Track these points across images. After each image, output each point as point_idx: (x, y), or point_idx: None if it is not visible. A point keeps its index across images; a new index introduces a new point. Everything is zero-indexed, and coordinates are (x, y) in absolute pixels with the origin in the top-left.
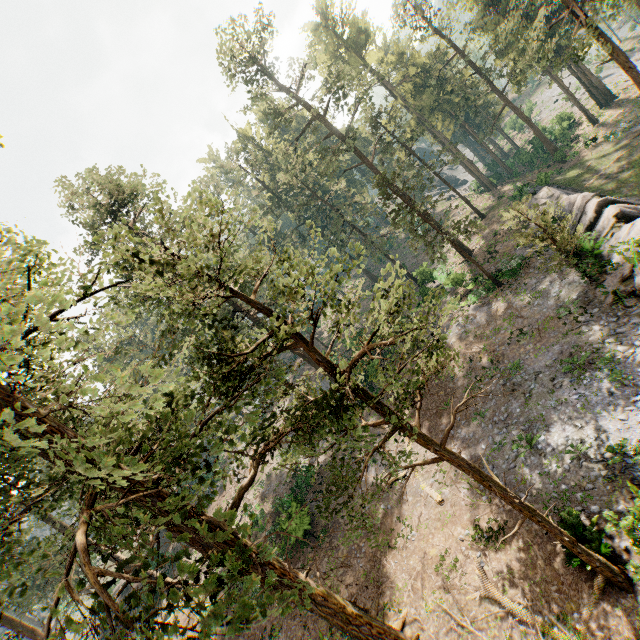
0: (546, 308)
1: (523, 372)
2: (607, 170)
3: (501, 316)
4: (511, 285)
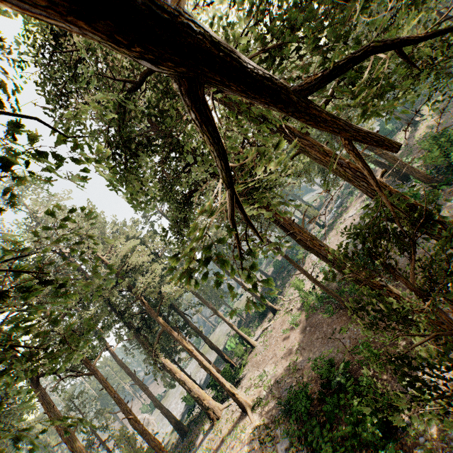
0: None
1: None
2: None
3: None
4: None
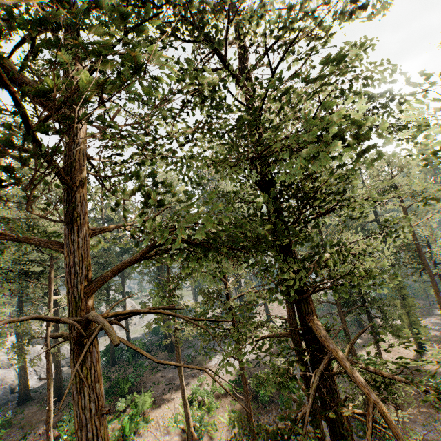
0: None
1: None
2: None
3: None
4: None
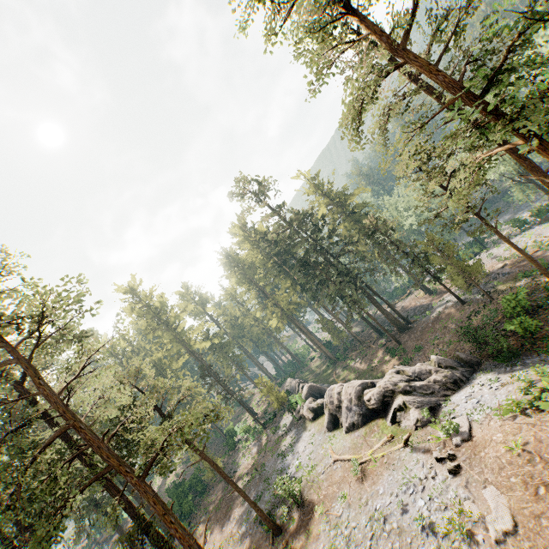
0: (279, 433)
1: (267, 467)
2: (317, 372)
3: (263, 443)
4: (270, 427)
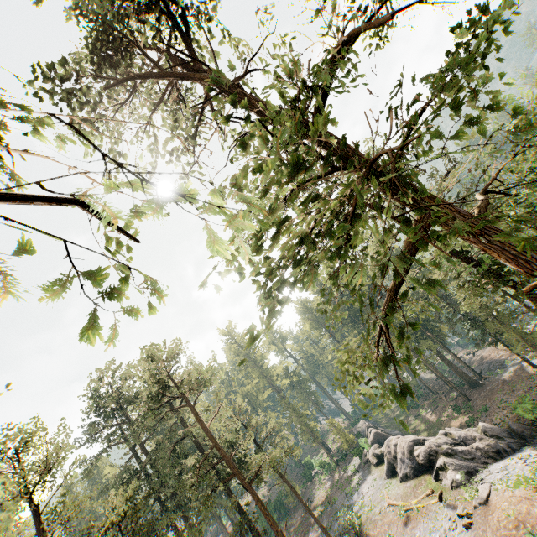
0: (349, 472)
1: (337, 501)
2: (390, 416)
3: (335, 480)
4: (342, 465)
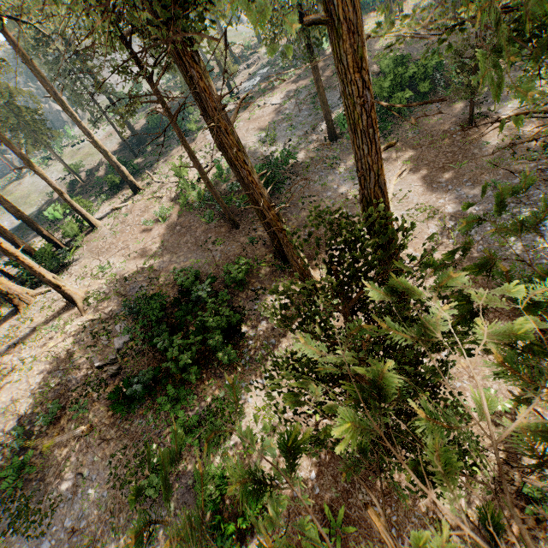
0: None
1: None
2: None
3: None
4: None
